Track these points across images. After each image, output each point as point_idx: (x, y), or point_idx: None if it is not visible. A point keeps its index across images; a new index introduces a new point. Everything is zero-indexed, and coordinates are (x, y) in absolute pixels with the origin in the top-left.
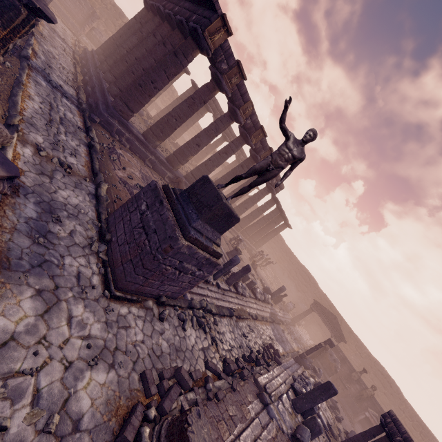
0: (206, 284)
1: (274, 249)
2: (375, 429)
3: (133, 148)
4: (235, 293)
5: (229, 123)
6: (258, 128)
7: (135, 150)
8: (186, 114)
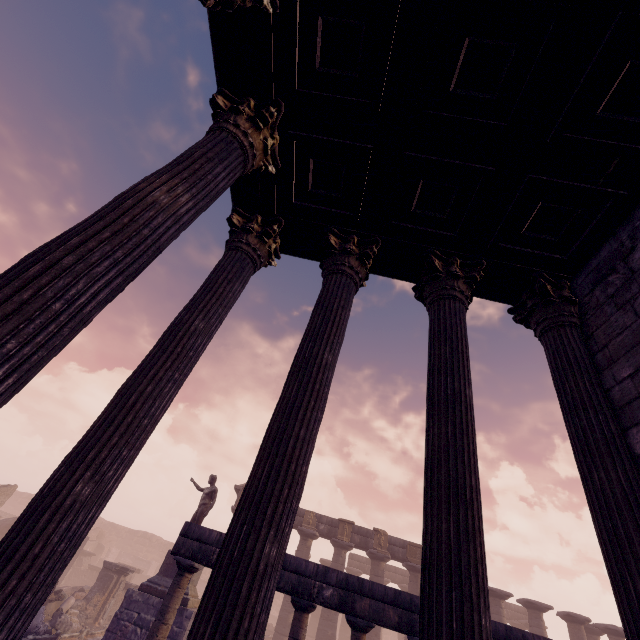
0: None
1: None
2: None
3: None
4: None
5: (306, 545)
6: (338, 523)
7: None
8: None
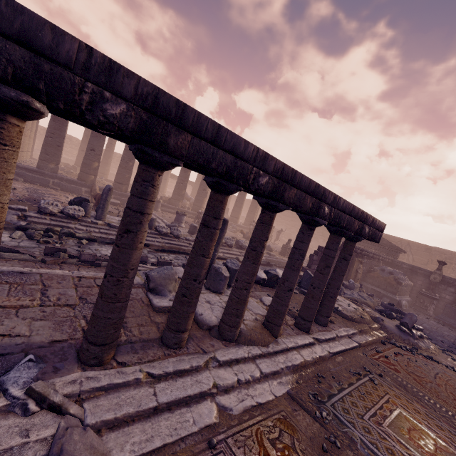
0: (78, 221)
1: (295, 226)
2: (342, 250)
3: (28, 179)
4: (157, 235)
5: None
6: None
7: (32, 180)
8: (56, 128)
